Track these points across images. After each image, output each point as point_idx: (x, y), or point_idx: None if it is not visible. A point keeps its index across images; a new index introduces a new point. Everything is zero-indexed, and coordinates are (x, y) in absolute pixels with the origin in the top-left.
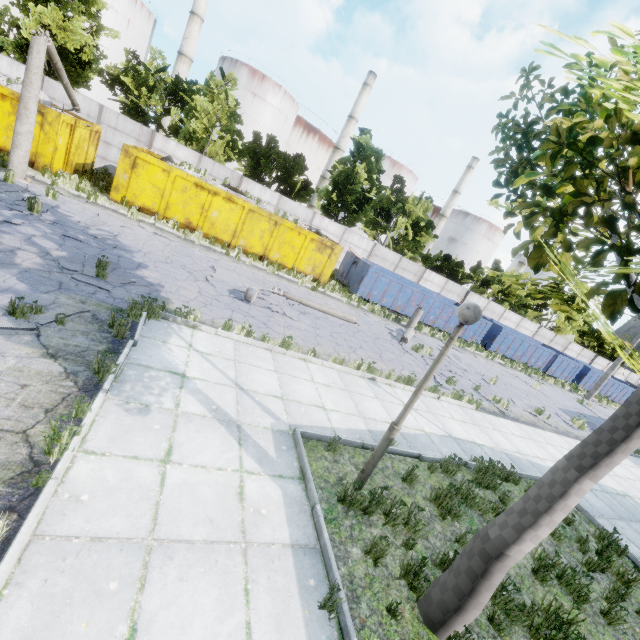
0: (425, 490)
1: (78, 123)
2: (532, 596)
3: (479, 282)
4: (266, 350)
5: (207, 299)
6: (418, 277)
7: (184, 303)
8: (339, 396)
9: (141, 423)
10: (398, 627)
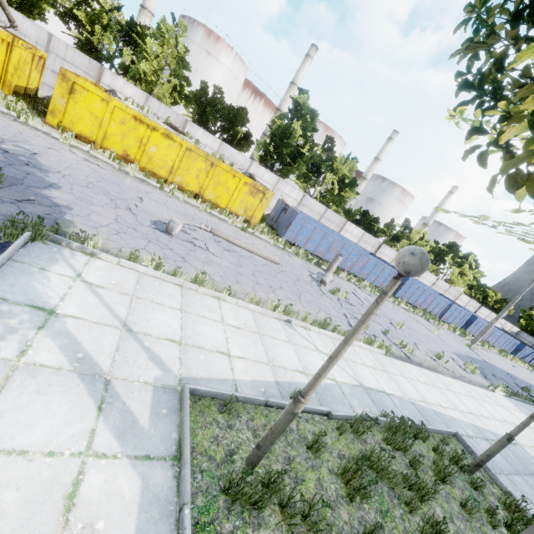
0: (332, 459)
1: (16, 42)
2: None
3: (391, 237)
4: (176, 285)
5: (122, 227)
6: (340, 228)
7: (91, 228)
8: (249, 340)
9: None
10: None
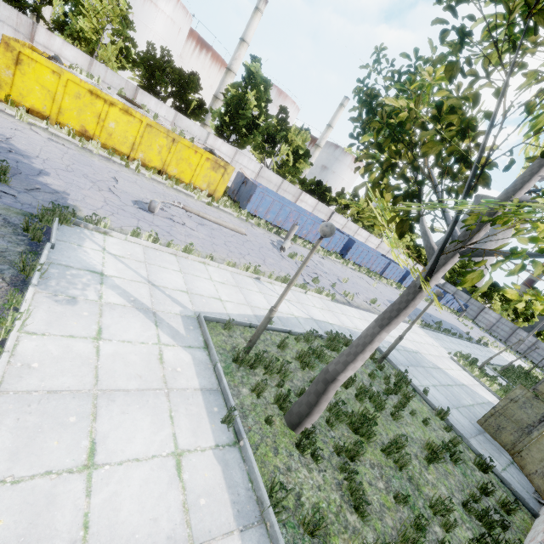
0: (292, 353)
1: None
2: (353, 409)
3: (342, 205)
4: (171, 254)
5: (113, 208)
6: (296, 198)
7: (92, 211)
8: (232, 291)
9: (71, 311)
10: (272, 429)
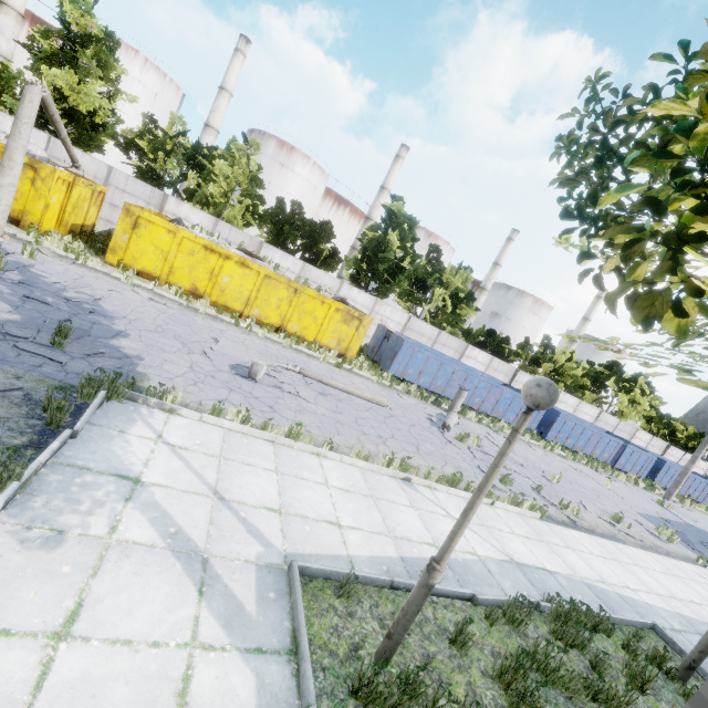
0: (484, 657)
1: (77, 181)
2: None
3: (528, 360)
4: (267, 441)
5: (199, 375)
6: (459, 354)
7: (166, 380)
8: (361, 505)
9: (40, 563)
10: None
